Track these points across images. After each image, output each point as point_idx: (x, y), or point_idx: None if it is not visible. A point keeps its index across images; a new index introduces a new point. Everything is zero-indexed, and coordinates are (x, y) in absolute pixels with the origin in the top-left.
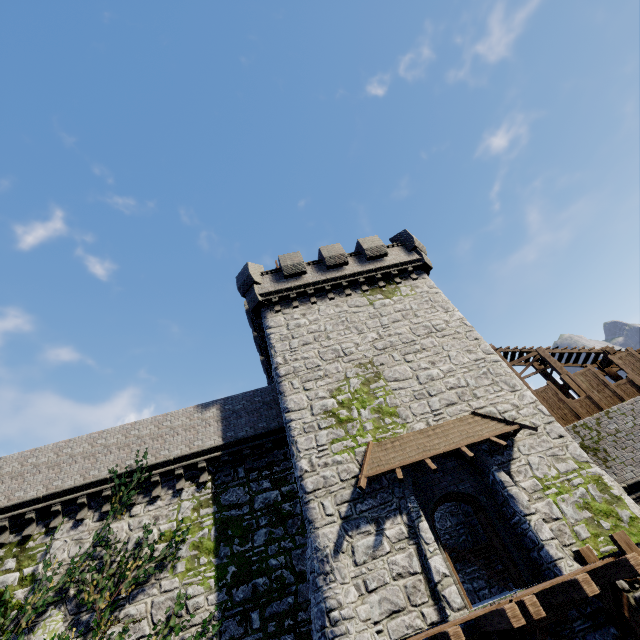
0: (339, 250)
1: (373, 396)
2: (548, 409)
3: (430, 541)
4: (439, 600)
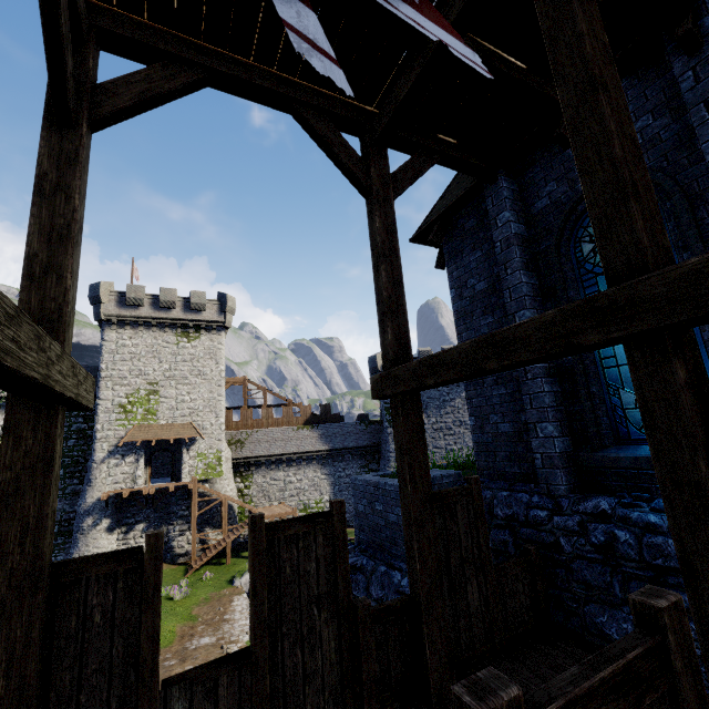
0: (173, 297)
1: (149, 403)
2: (242, 420)
3: (141, 466)
4: (135, 482)
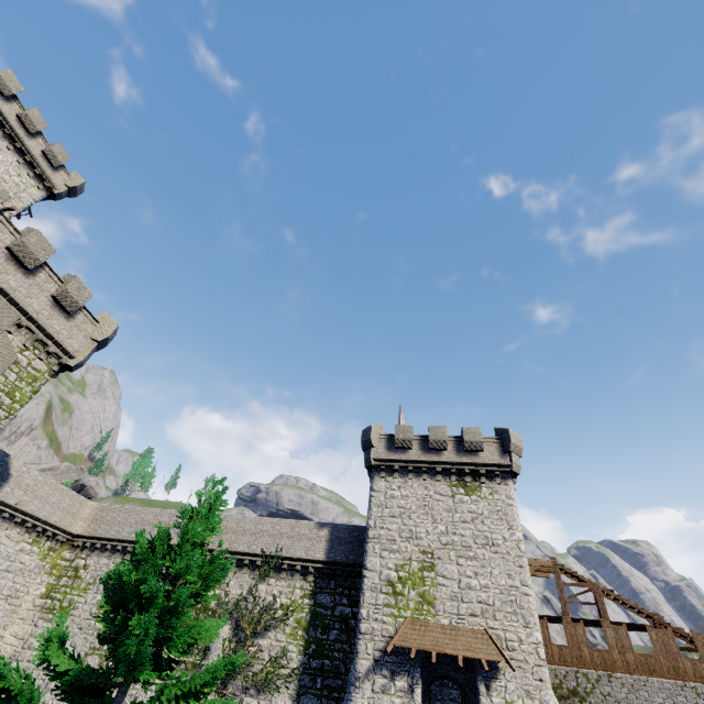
0: (443, 435)
1: (423, 582)
2: (569, 644)
3: (417, 702)
4: None
